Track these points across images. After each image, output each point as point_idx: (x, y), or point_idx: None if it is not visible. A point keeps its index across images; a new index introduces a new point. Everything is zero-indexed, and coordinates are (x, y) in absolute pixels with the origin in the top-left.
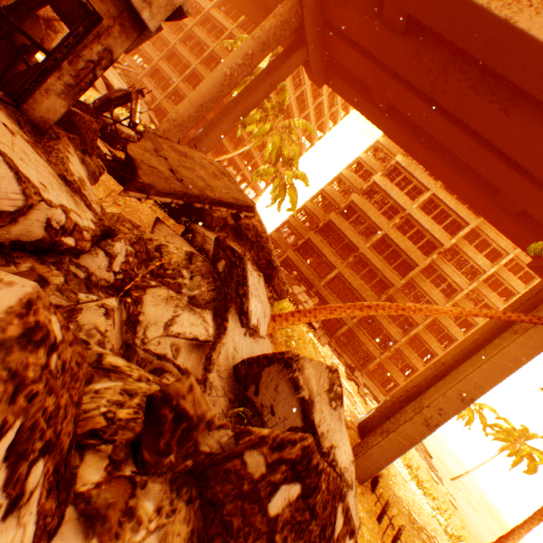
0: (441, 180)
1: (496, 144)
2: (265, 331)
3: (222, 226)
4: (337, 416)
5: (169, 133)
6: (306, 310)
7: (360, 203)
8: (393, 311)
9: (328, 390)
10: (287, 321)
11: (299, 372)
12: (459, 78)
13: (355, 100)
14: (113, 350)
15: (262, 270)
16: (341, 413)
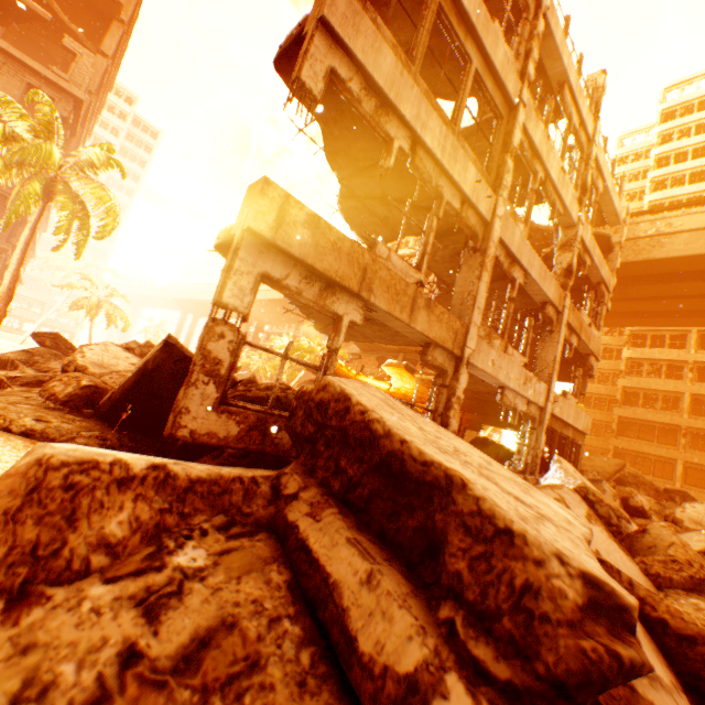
0: (695, 325)
1: None
2: None
3: None
4: None
5: None
6: None
7: (632, 383)
8: None
9: None
10: None
11: None
12: (639, 283)
13: None
14: None
15: (655, 498)
16: None
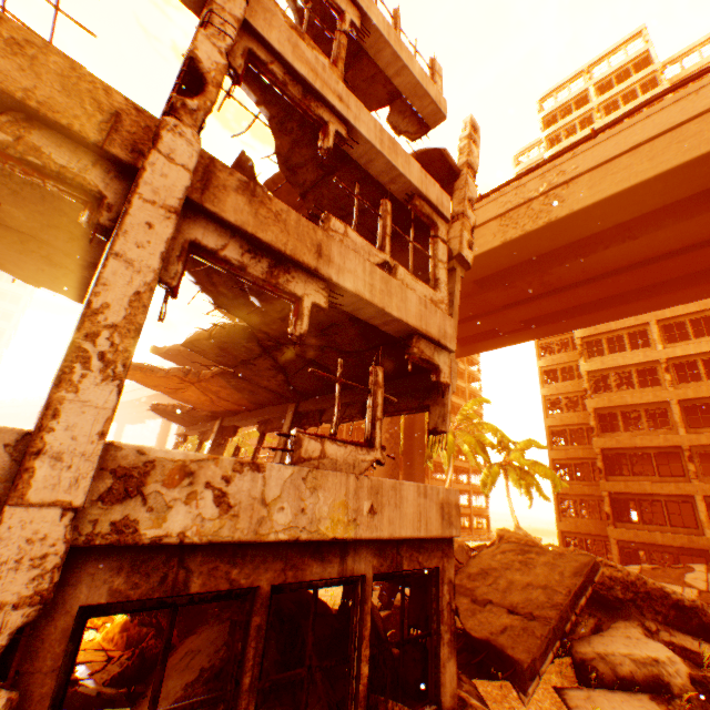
0: (650, 310)
1: (657, 253)
2: None
3: None
4: None
5: None
6: None
7: (603, 402)
8: None
9: None
10: None
11: None
12: (557, 263)
13: (488, 345)
14: None
15: (683, 626)
16: None
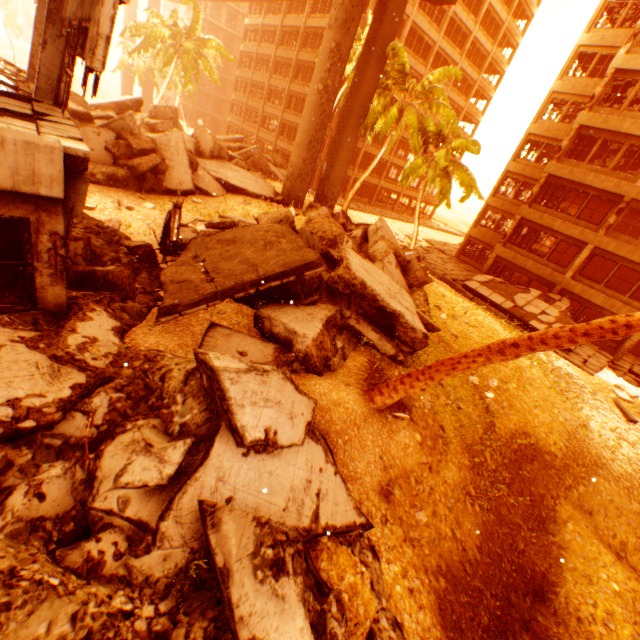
0: None
1: None
2: (301, 434)
3: (317, 287)
4: (268, 591)
5: (292, 191)
6: (418, 372)
7: (597, 121)
8: (565, 342)
9: (253, 553)
10: (395, 391)
11: (214, 528)
12: None
13: None
14: (21, 528)
15: (376, 322)
16: (281, 586)
